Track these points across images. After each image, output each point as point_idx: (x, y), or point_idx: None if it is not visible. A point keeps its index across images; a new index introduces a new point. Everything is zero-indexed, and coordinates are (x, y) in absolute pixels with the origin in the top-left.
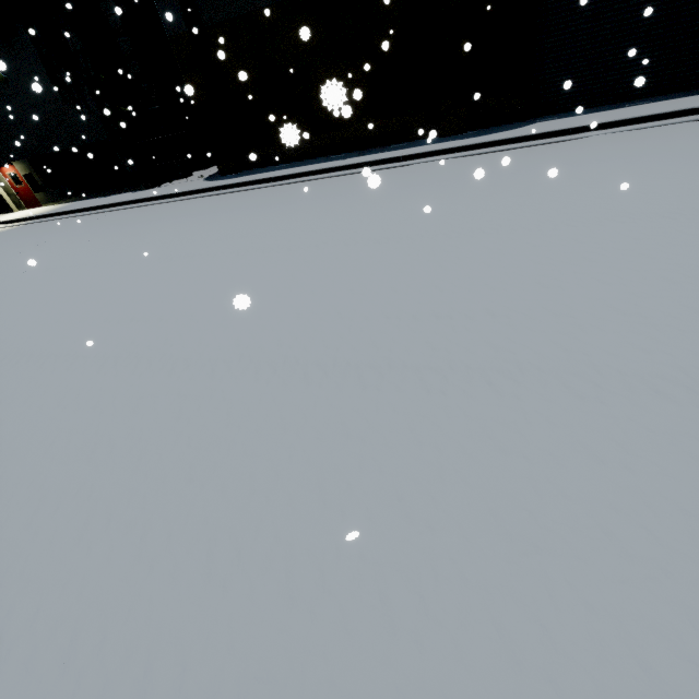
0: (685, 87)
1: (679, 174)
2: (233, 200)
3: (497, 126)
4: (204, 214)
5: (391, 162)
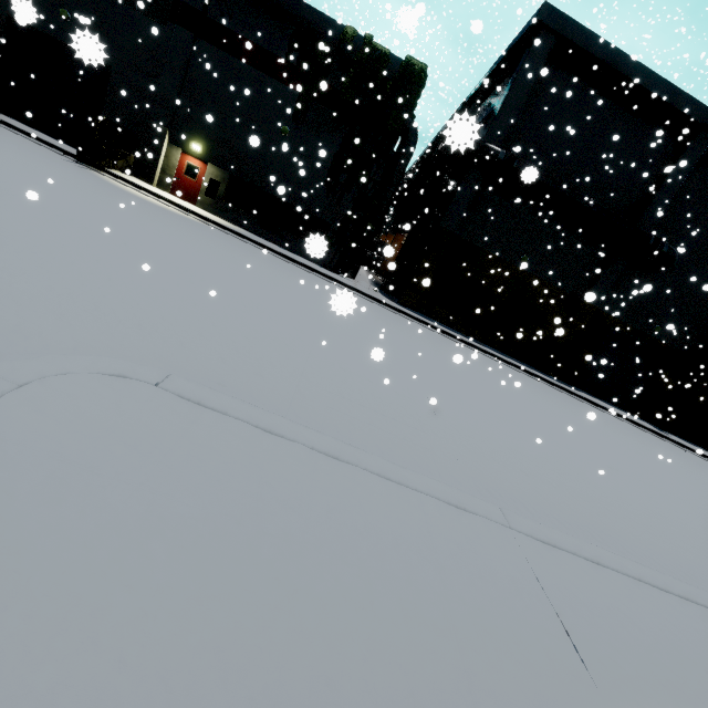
0: (623, 408)
1: (694, 468)
2: (459, 347)
3: (560, 380)
4: (463, 354)
5: (534, 376)
